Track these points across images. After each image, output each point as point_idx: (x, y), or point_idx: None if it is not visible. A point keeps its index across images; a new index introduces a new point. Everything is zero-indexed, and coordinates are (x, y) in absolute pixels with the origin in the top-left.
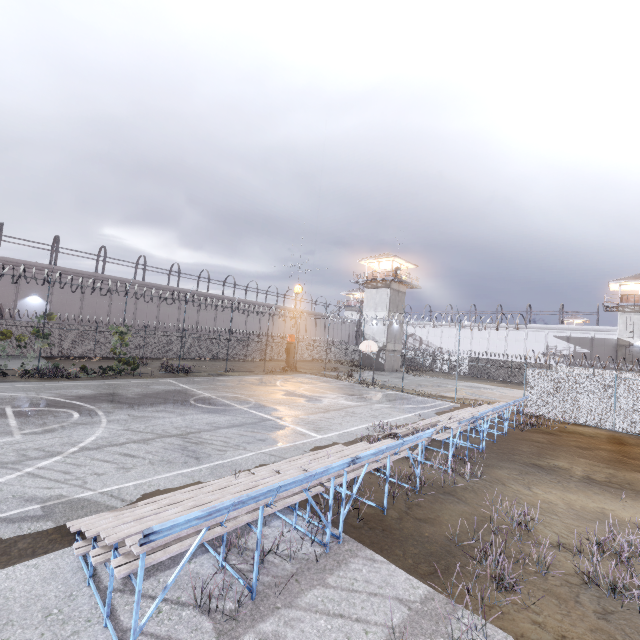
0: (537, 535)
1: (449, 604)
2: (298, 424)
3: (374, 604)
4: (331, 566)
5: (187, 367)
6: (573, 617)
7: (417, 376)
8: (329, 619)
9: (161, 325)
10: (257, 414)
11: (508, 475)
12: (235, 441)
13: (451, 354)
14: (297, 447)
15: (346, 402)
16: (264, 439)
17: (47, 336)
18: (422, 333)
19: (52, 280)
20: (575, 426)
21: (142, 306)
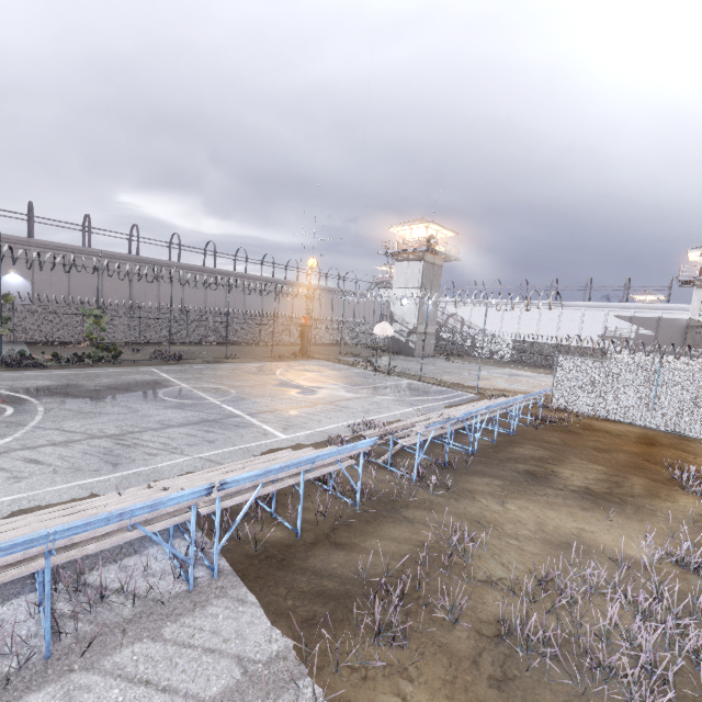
0: (476, 566)
1: (302, 665)
2: (268, 421)
3: (202, 665)
4: (182, 610)
5: (179, 353)
6: (457, 685)
7: (449, 362)
8: (128, 687)
9: (163, 306)
10: (227, 409)
11: (486, 485)
12: (177, 443)
13: (496, 337)
14: (247, 450)
15: (344, 394)
16: (213, 440)
17: (7, 320)
18: (464, 313)
19: (31, 255)
20: (605, 422)
21: (139, 284)
